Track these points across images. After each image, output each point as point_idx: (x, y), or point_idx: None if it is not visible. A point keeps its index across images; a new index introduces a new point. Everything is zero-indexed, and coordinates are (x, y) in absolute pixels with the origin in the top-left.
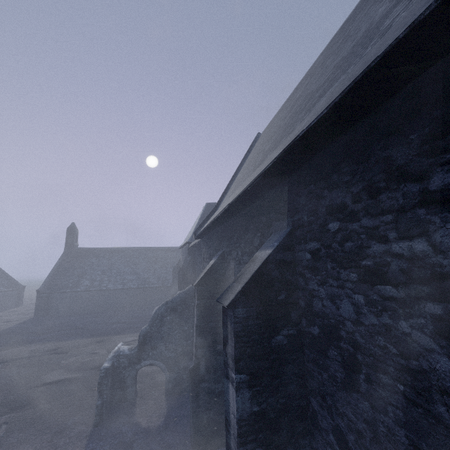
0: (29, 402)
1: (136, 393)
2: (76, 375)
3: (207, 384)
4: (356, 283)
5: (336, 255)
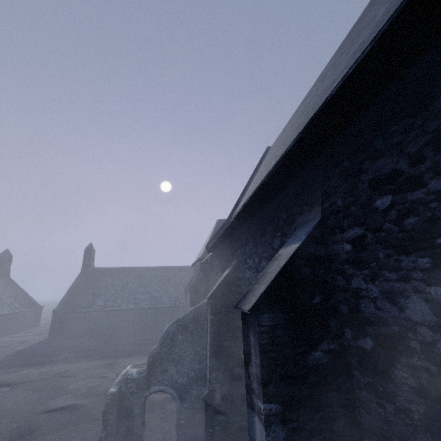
0: (31, 431)
1: (144, 425)
2: (83, 401)
3: (223, 417)
4: (431, 271)
5: (391, 238)
